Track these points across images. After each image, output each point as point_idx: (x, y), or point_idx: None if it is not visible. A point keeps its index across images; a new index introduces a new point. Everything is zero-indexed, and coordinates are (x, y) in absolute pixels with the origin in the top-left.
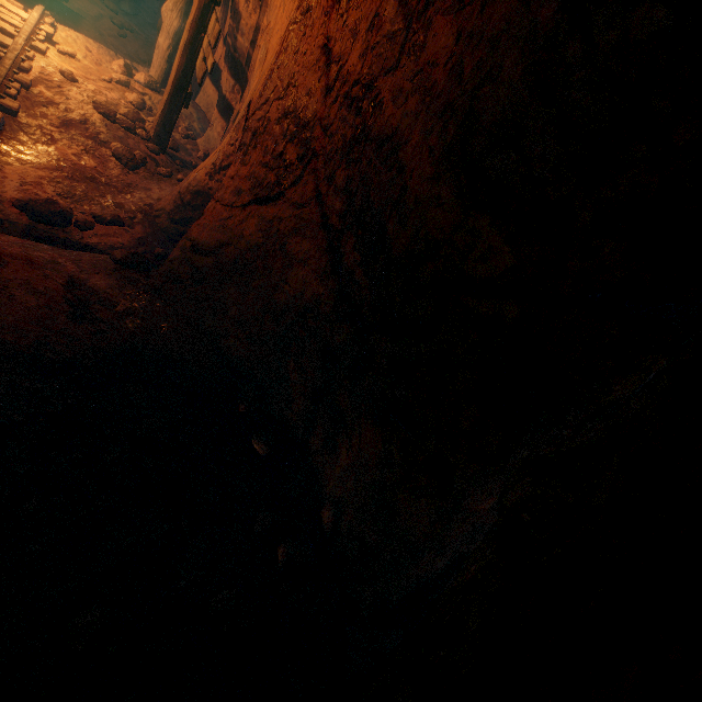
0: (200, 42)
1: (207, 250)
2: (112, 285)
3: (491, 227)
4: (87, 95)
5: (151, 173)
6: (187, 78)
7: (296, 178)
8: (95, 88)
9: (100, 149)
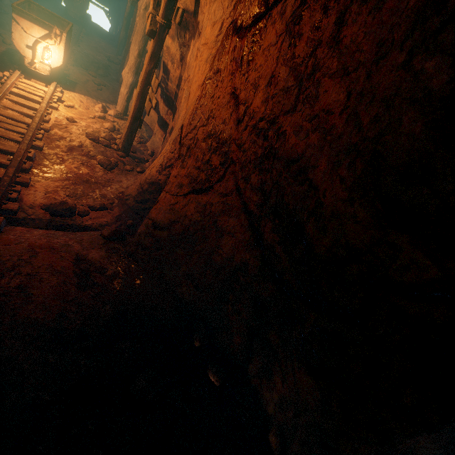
0: (147, 91)
1: (163, 226)
2: (103, 256)
3: (411, 244)
4: (82, 129)
5: (121, 170)
6: (140, 112)
7: (220, 176)
8: (86, 124)
9: (90, 161)
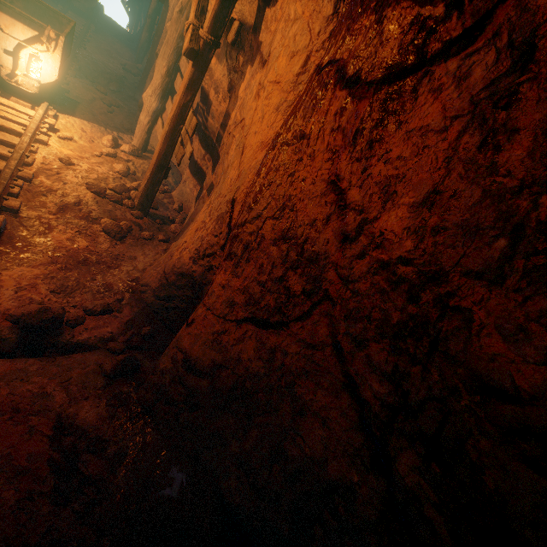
0: (179, 131)
1: (201, 370)
2: (102, 413)
3: None
4: (81, 176)
5: (136, 238)
6: (167, 159)
7: (303, 312)
8: (88, 166)
9: (91, 226)
